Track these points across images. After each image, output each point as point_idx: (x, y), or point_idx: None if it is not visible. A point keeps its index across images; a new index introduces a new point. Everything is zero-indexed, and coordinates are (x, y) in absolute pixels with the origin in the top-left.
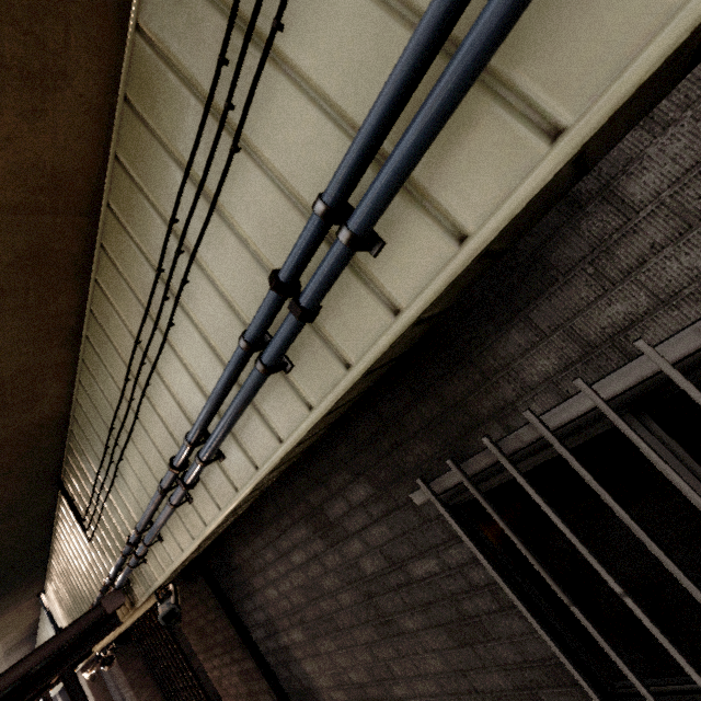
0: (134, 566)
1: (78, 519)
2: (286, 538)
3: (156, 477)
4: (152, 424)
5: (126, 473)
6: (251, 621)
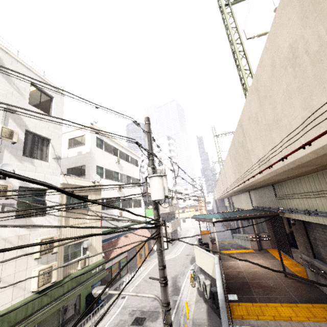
0: (289, 213)
1: (275, 194)
2: (325, 230)
3: (302, 207)
4: (305, 201)
5: (294, 200)
6: (310, 235)
